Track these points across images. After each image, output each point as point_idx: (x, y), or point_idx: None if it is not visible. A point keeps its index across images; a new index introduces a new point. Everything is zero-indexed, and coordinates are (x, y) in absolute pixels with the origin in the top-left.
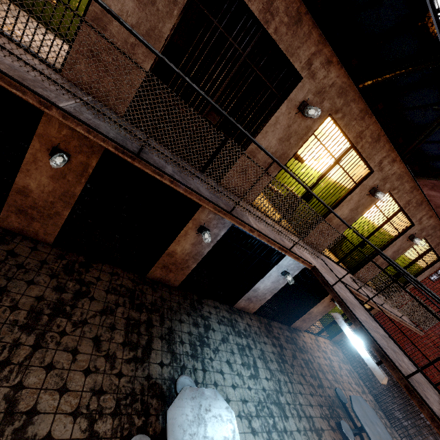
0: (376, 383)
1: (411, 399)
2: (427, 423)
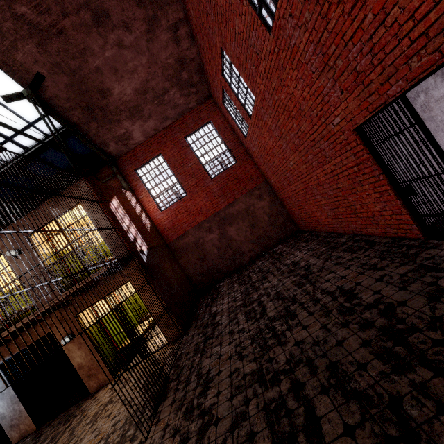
0: (221, 333)
1: (340, 267)
2: (351, 285)
